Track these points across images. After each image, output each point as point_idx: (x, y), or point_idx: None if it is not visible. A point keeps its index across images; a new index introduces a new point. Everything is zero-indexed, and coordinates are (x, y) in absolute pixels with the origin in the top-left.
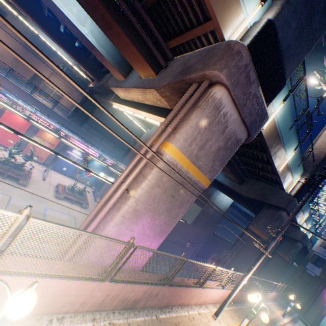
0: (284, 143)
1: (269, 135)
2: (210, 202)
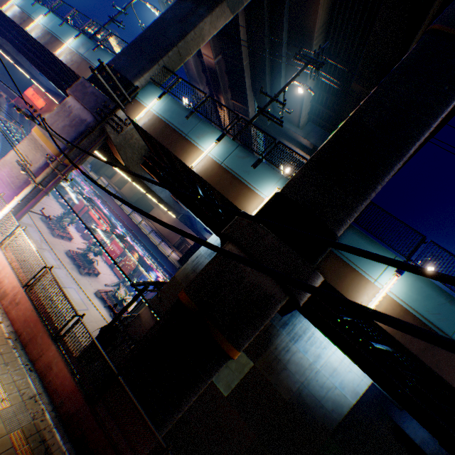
0: (187, 133)
1: (152, 127)
2: (274, 356)
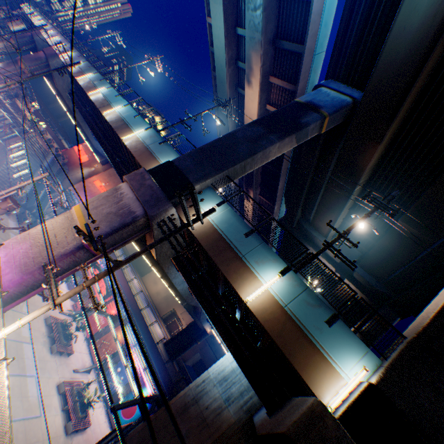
0: (244, 253)
1: (204, 234)
2: None
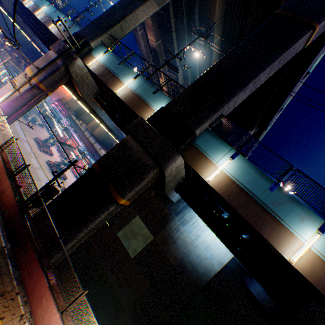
0: (117, 73)
1: (97, 70)
2: (168, 234)
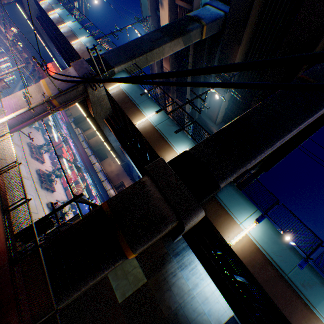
0: (139, 104)
1: (117, 95)
2: (164, 278)
